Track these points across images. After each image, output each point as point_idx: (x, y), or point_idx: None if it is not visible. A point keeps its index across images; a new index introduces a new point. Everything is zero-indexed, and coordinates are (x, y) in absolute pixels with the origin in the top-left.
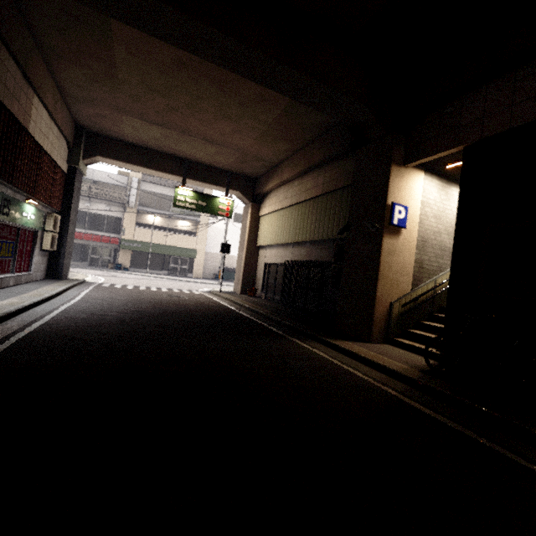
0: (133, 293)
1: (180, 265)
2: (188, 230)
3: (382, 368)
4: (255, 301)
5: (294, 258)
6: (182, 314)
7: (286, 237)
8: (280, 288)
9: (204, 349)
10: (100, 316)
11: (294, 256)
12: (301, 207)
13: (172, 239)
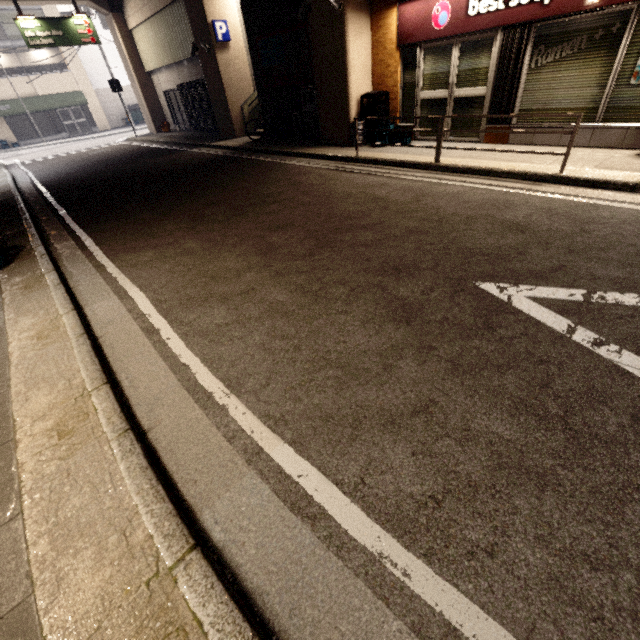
0: (61, 160)
1: (75, 119)
2: (54, 66)
3: (226, 147)
4: (169, 136)
5: (182, 80)
6: (114, 159)
7: (166, 57)
8: (186, 116)
9: (136, 166)
10: (63, 173)
11: (181, 79)
12: (162, 17)
13: (40, 84)
